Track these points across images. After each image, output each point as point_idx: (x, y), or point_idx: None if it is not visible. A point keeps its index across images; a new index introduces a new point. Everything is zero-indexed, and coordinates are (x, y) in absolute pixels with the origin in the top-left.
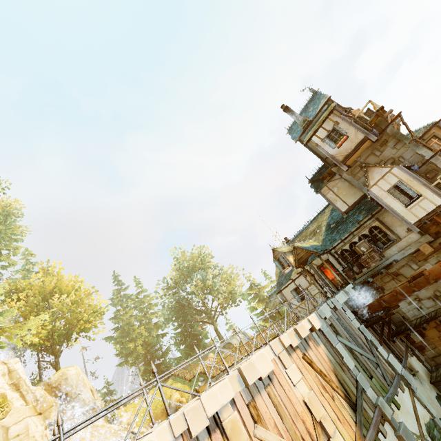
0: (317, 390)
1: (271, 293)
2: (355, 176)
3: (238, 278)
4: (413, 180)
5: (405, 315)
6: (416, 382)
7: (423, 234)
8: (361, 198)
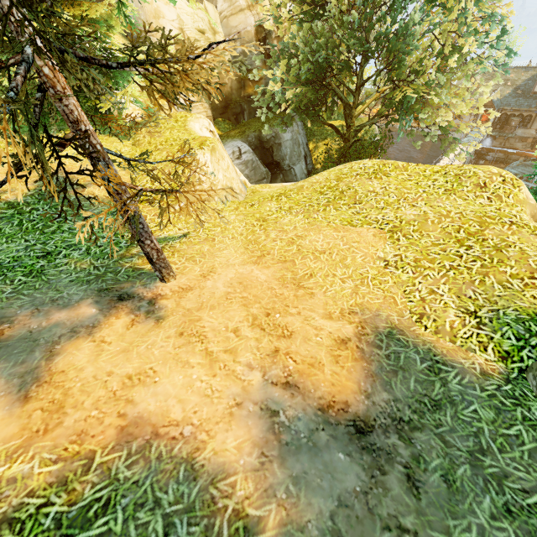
0: None
1: None
2: None
3: None
4: None
5: (488, 153)
6: None
7: None
8: None
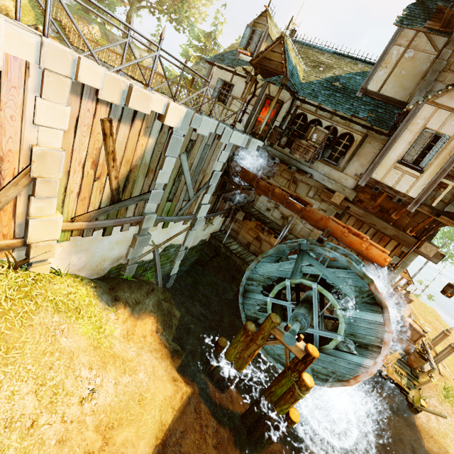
0: (80, 158)
1: (207, 58)
2: (445, 72)
3: (206, 1)
4: (452, 154)
5: (256, 201)
6: (202, 227)
7: (355, 190)
8: (396, 102)
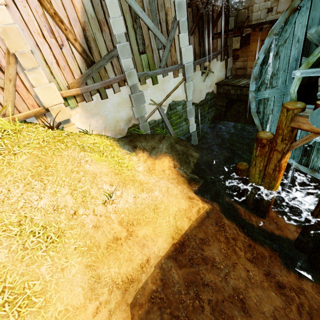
0: (36, 30)
1: None
2: None
3: None
4: None
5: (251, 15)
6: (200, 78)
7: None
8: None
